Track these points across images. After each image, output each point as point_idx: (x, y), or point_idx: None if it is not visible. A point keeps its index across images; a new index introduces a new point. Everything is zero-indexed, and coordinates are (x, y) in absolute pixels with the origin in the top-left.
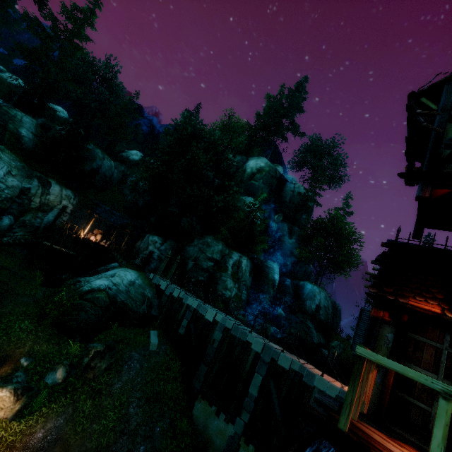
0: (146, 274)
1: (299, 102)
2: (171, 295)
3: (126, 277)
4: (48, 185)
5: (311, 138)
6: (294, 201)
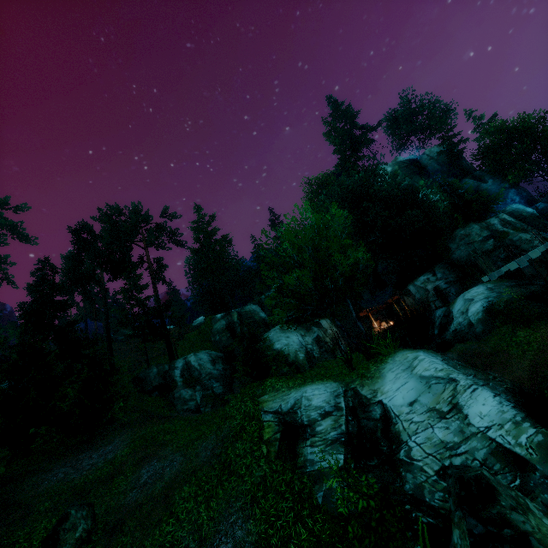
0: (477, 284)
1: (352, 110)
2: (531, 262)
3: (478, 292)
4: (319, 325)
5: (385, 119)
6: (443, 162)
